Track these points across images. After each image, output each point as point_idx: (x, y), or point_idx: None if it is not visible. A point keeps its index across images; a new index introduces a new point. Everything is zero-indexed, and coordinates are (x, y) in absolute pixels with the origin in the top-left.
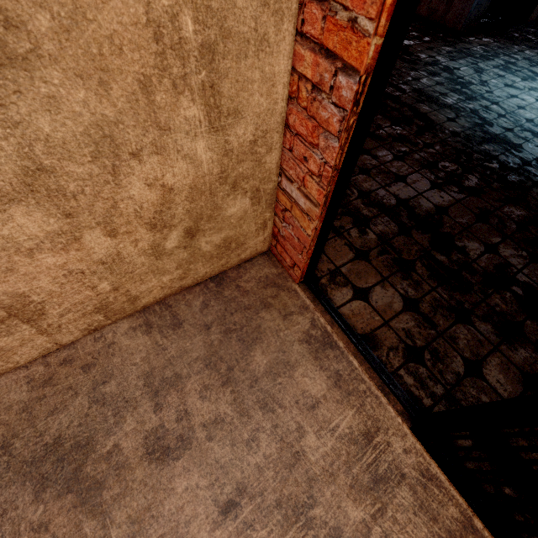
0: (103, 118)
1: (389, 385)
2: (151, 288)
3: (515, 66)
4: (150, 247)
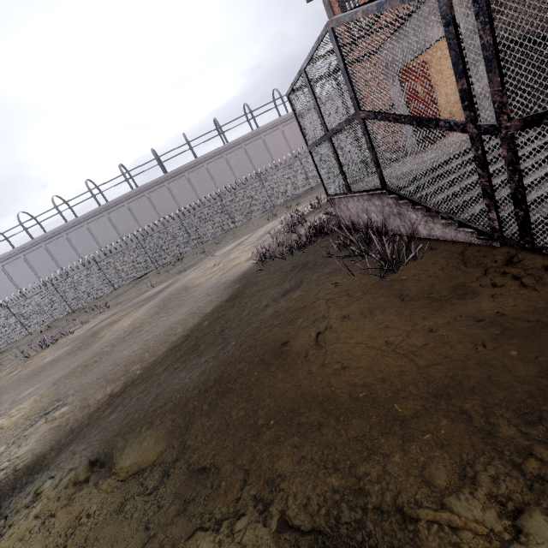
0: None
1: None
2: None
3: None
4: None
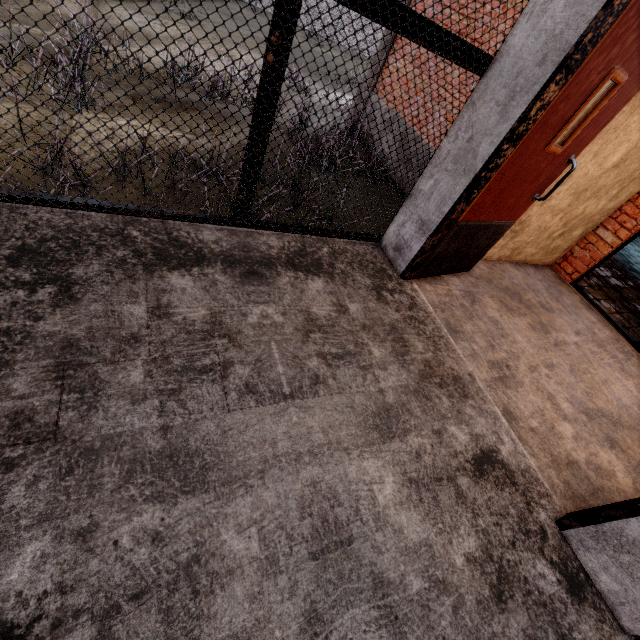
0: (606, 184)
1: (621, 329)
2: (526, 252)
3: (638, 243)
4: (553, 231)
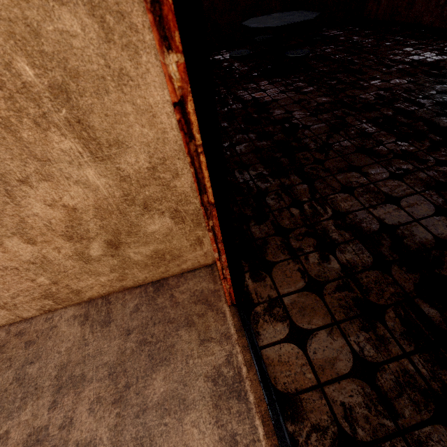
0: None
1: None
2: (91, 285)
3: None
4: (74, 253)
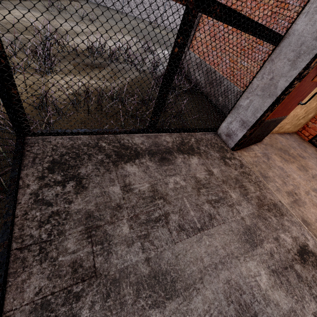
0: None
1: None
2: (285, 128)
3: None
4: (300, 116)
